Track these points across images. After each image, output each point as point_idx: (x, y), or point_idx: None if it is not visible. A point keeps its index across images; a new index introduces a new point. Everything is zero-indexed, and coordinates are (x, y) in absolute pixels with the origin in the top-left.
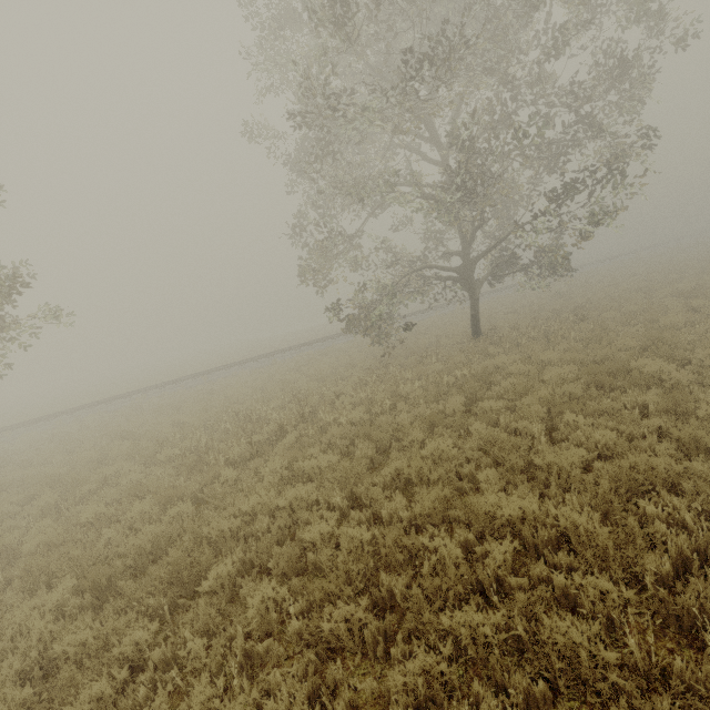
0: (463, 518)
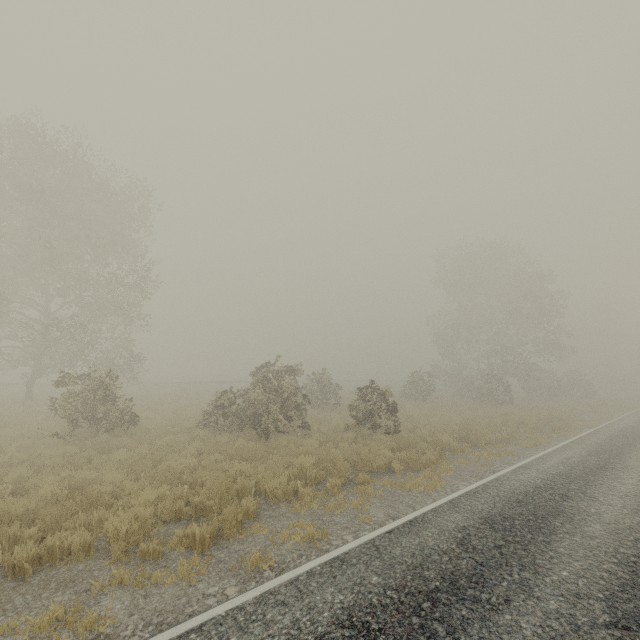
0: None
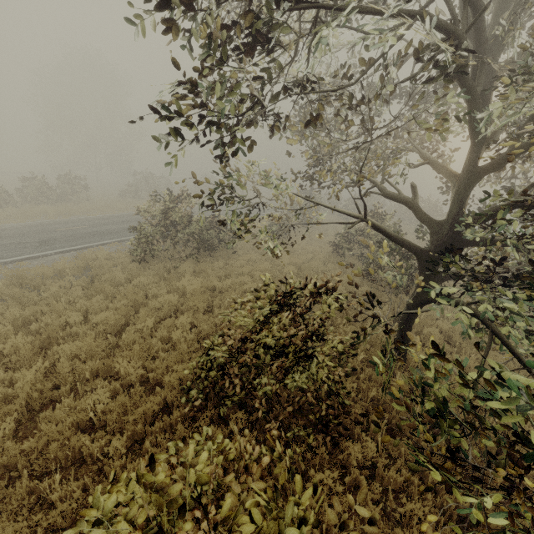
0: None
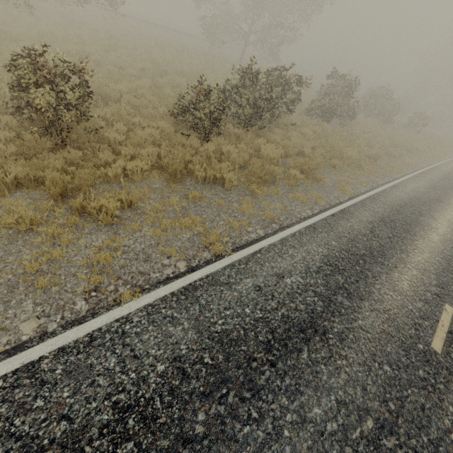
0: (223, 75)
